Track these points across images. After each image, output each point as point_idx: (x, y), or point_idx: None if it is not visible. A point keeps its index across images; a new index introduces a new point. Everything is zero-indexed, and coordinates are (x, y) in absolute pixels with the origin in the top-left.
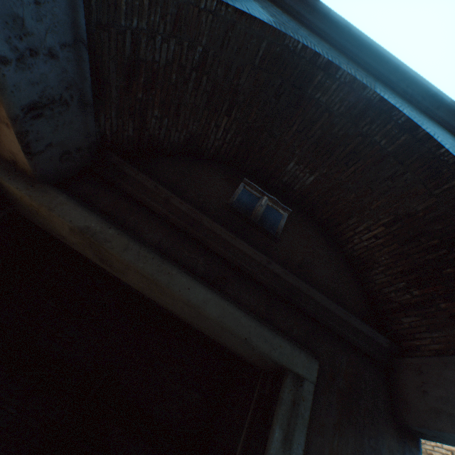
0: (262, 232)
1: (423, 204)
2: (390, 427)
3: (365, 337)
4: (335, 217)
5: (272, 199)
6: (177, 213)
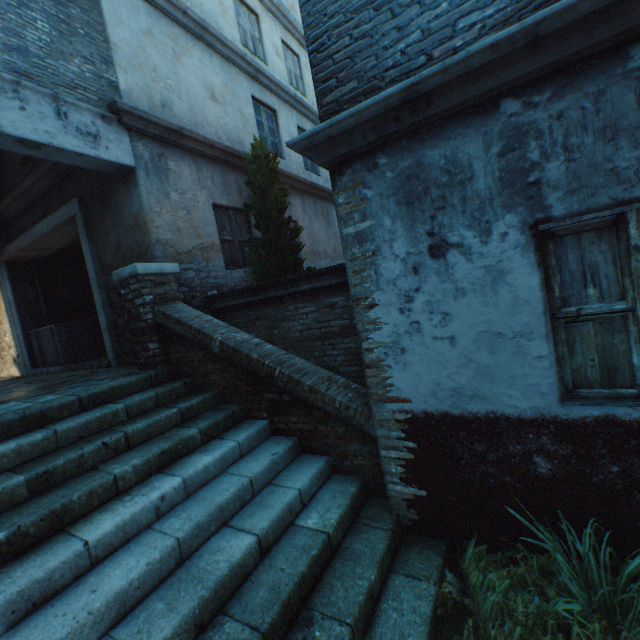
0: None
1: None
2: (121, 184)
3: None
4: None
5: None
6: (19, 204)
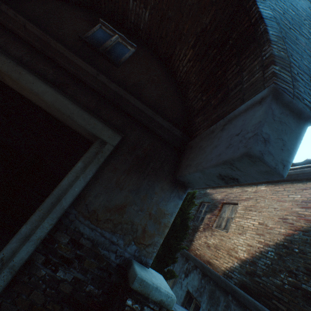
0: (107, 60)
1: (209, 16)
2: (168, 179)
3: (166, 130)
4: (168, 51)
5: (121, 37)
6: (34, 38)
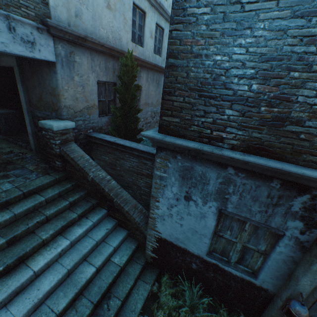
0: None
1: None
2: (45, 65)
3: None
4: None
5: None
6: None
